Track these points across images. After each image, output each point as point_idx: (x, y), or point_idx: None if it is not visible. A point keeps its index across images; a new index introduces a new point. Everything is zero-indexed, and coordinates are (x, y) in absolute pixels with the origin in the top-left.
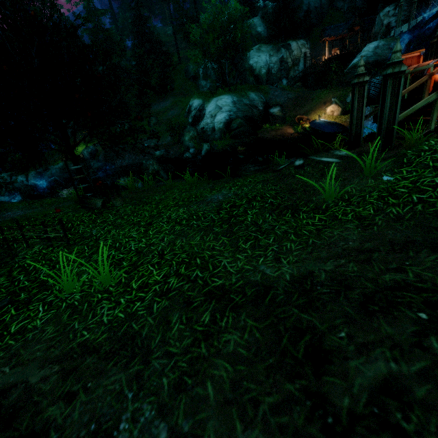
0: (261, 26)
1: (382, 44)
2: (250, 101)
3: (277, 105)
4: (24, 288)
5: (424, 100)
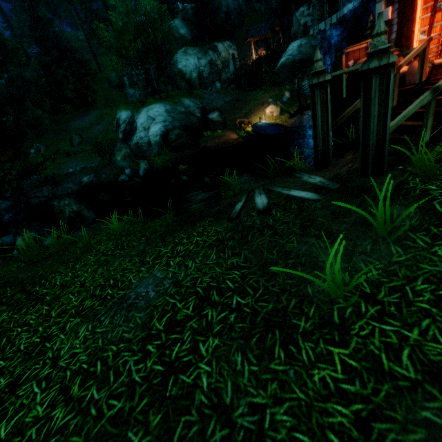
0: (184, 28)
1: (305, 43)
2: (186, 108)
3: (215, 109)
4: None
5: (417, 103)
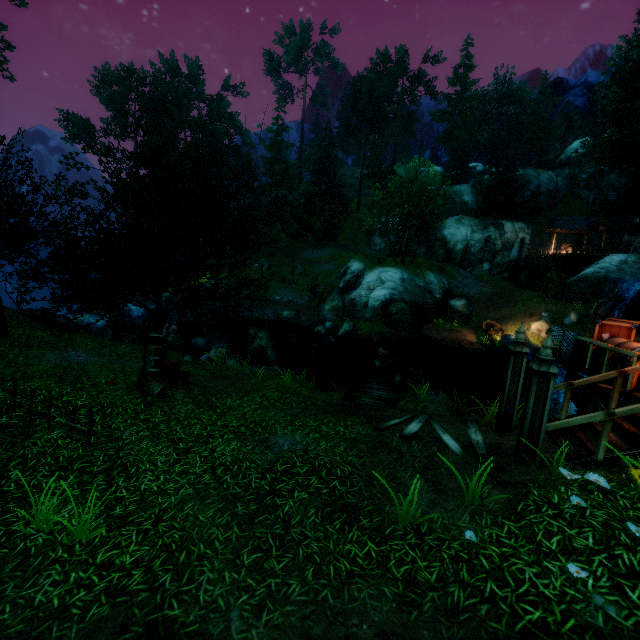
0: (470, 195)
1: (633, 261)
2: (426, 283)
3: (463, 296)
4: (5, 494)
5: (586, 417)
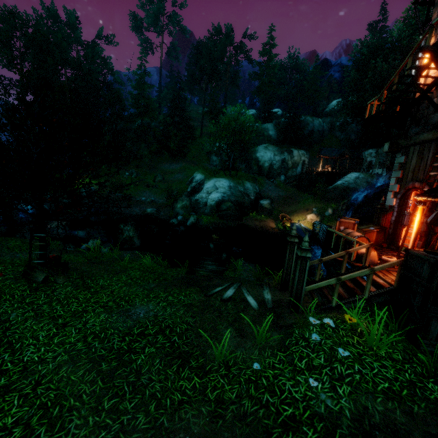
0: (273, 131)
1: (362, 177)
2: (245, 189)
3: (268, 197)
4: None
5: (326, 282)
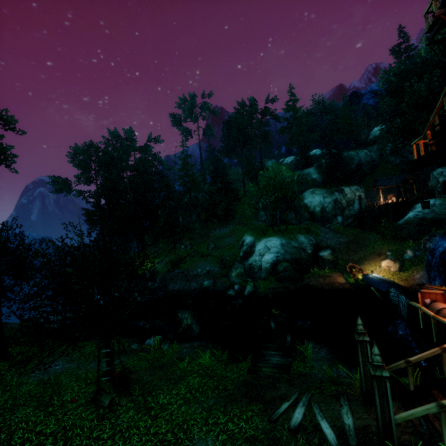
0: (316, 174)
1: (439, 203)
2: (299, 244)
3: (328, 247)
4: None
5: (424, 409)
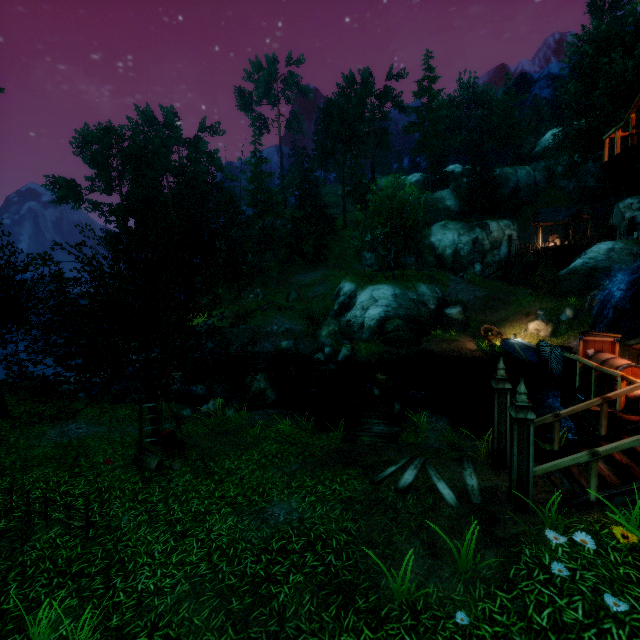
0: (452, 199)
1: (620, 247)
2: (419, 296)
3: (458, 303)
4: (4, 613)
5: (571, 459)
